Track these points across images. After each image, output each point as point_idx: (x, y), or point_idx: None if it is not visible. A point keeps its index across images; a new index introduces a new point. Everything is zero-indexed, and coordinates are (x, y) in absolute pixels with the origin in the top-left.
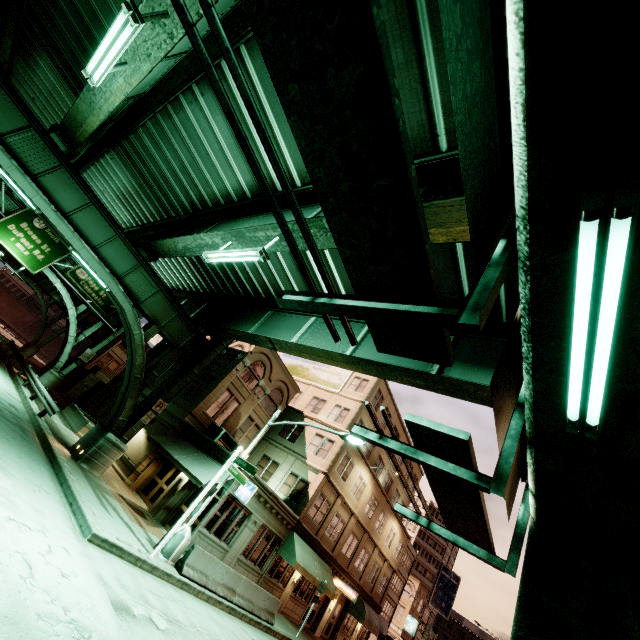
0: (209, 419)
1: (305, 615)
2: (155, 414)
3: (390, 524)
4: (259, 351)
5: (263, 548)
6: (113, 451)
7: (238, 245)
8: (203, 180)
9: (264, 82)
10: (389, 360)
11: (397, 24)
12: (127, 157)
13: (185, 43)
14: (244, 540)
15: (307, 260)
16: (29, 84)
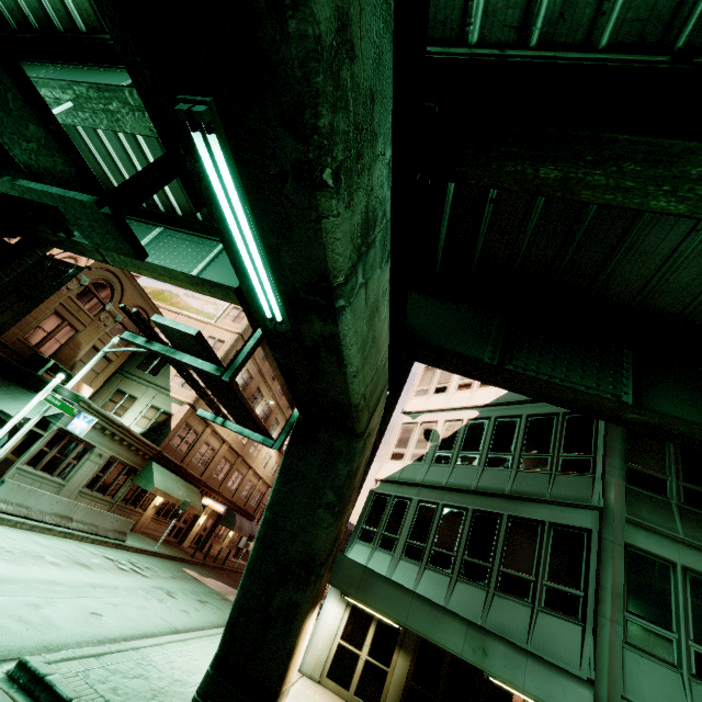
0: (30, 348)
1: (172, 532)
2: None
3: (267, 448)
4: (102, 267)
5: (114, 479)
6: None
7: None
8: None
9: None
10: (237, 284)
11: None
12: None
13: None
14: (87, 473)
15: (141, 149)
16: None
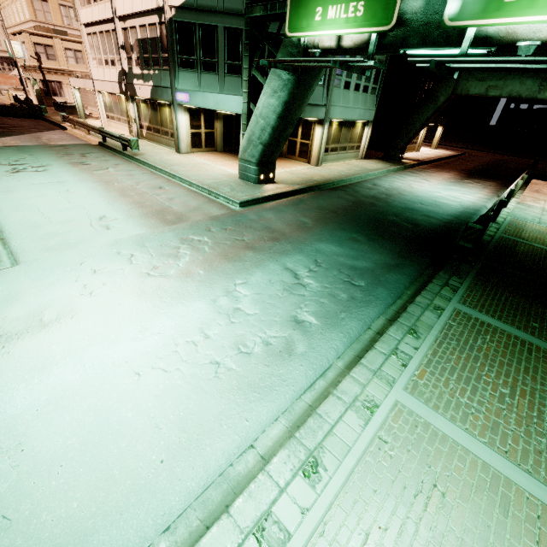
0: None
1: None
2: None
3: None
4: None
5: None
6: None
7: None
8: None
9: None
10: None
11: None
12: None
13: None
14: None
15: None
16: None
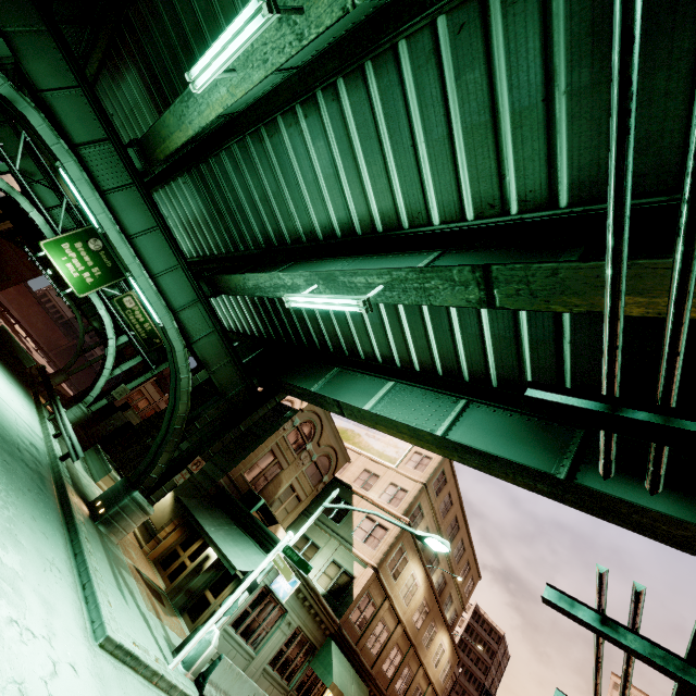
0: (246, 483)
1: None
2: (190, 473)
3: (440, 638)
4: (311, 410)
5: (294, 657)
6: (137, 514)
7: (325, 290)
8: (286, 213)
9: (387, 105)
10: (496, 450)
11: (590, 37)
12: (202, 182)
13: (301, 55)
14: (274, 645)
15: (397, 315)
16: (111, 99)
